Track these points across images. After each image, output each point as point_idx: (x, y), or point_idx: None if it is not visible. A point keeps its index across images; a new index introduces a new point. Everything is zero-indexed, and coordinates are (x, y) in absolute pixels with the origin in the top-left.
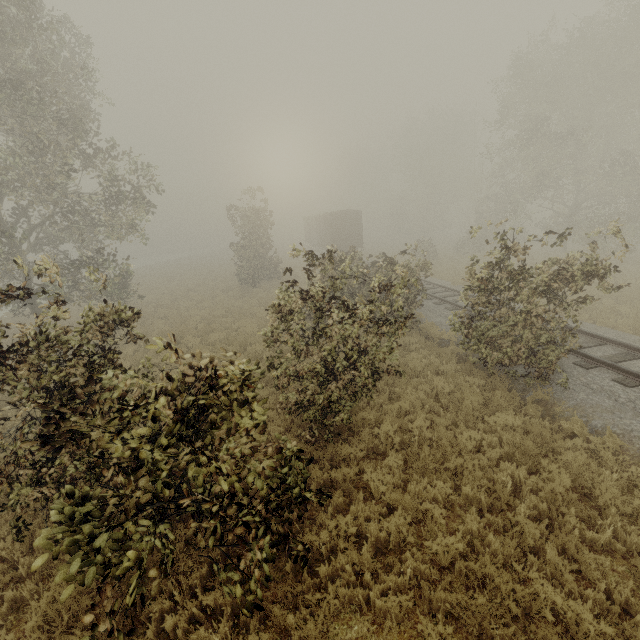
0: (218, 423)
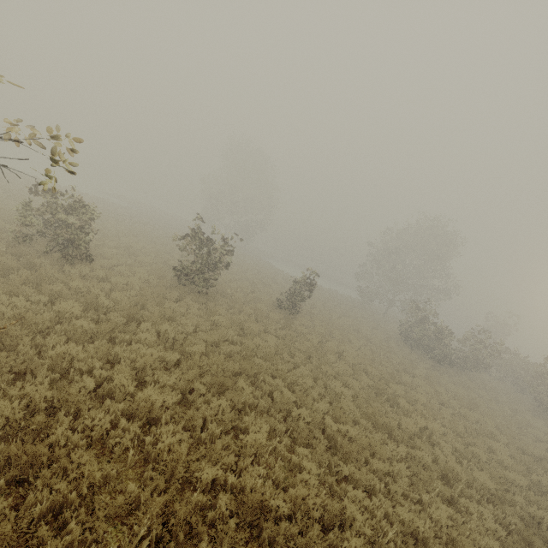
0: (444, 337)
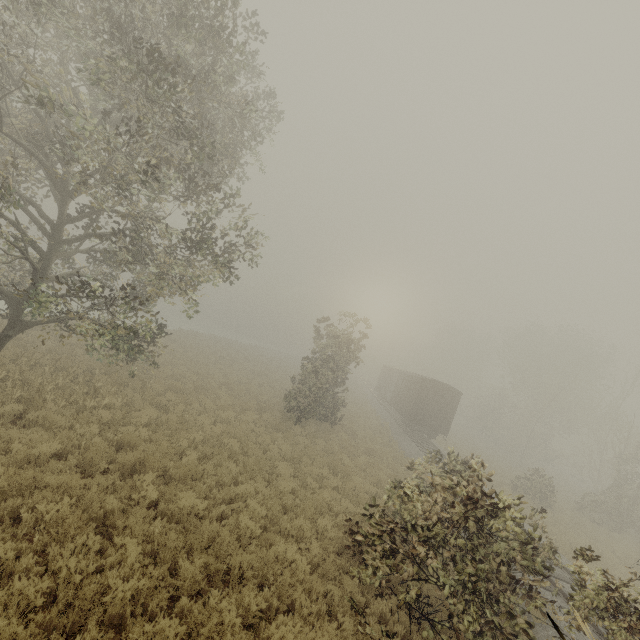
0: None
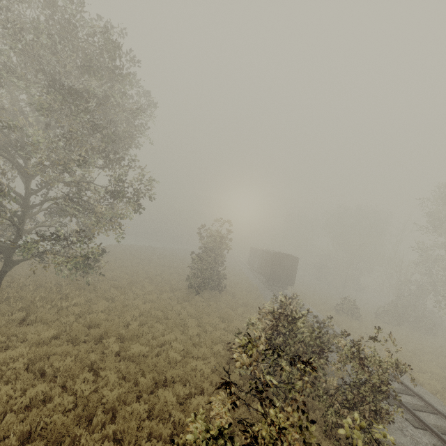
0: None
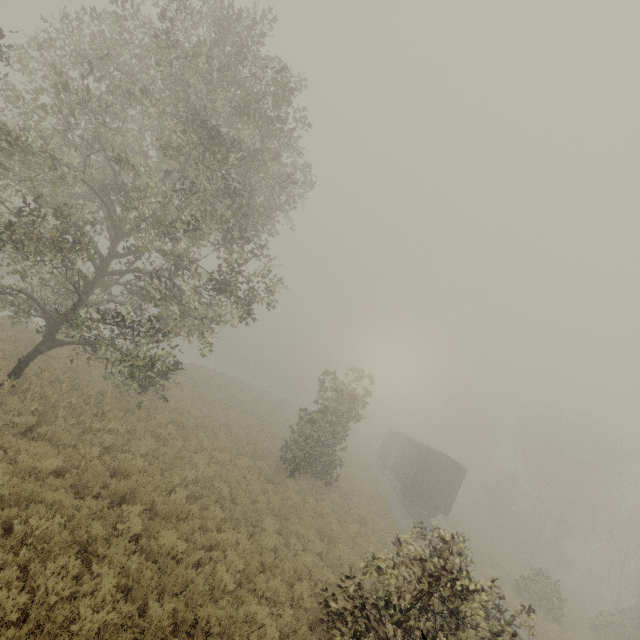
0: None
